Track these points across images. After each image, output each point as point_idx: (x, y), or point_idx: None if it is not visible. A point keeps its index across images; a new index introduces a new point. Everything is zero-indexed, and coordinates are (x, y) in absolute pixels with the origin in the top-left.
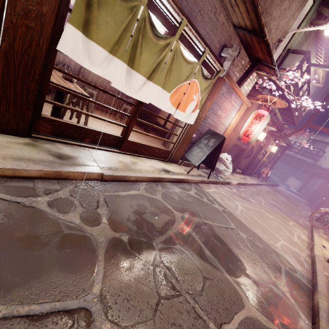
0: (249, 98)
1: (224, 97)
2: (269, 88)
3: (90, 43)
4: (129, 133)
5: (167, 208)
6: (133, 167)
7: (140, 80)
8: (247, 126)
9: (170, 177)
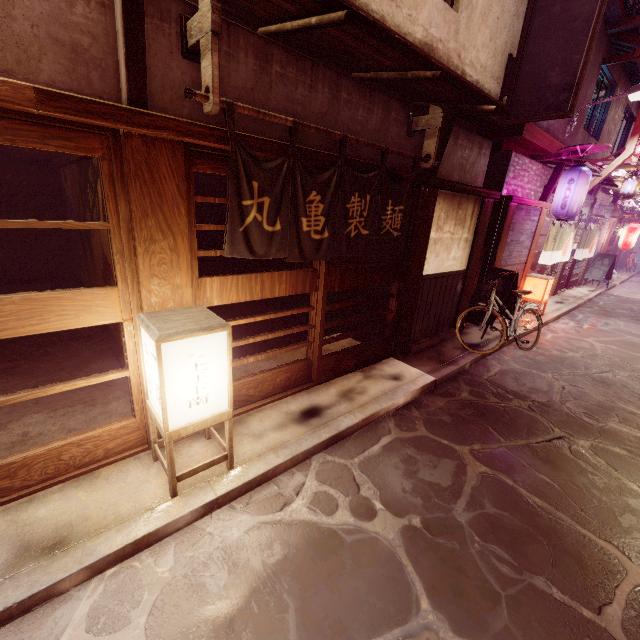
0: (614, 217)
1: (602, 228)
2: (630, 206)
3: (577, 250)
4: (570, 278)
5: (620, 304)
6: (584, 293)
7: (583, 252)
8: (623, 239)
9: (598, 293)
